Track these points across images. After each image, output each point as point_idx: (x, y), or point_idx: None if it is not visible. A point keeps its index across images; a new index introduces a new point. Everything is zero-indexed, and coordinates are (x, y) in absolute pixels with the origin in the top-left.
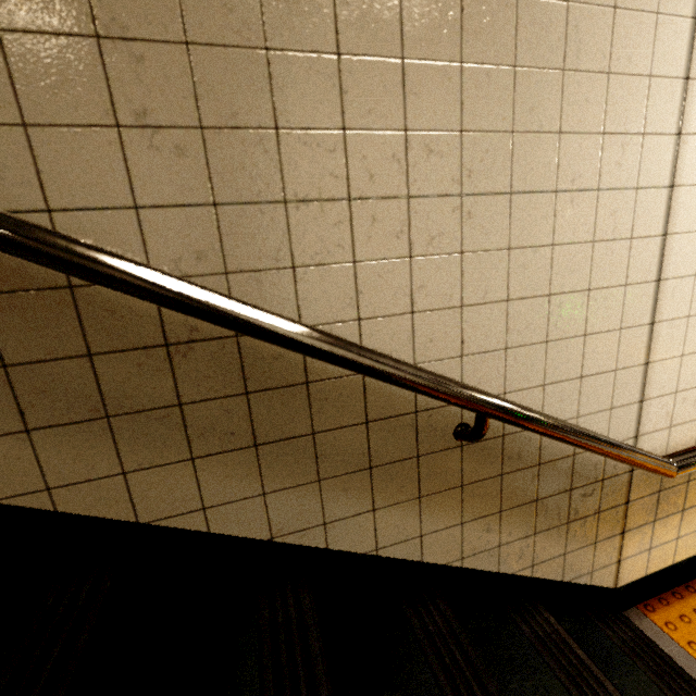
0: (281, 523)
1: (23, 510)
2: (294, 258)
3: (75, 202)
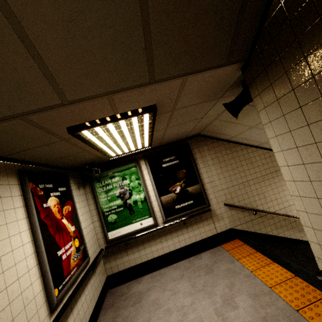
0: (297, 237)
1: (277, 236)
2: (291, 210)
3: (276, 210)
